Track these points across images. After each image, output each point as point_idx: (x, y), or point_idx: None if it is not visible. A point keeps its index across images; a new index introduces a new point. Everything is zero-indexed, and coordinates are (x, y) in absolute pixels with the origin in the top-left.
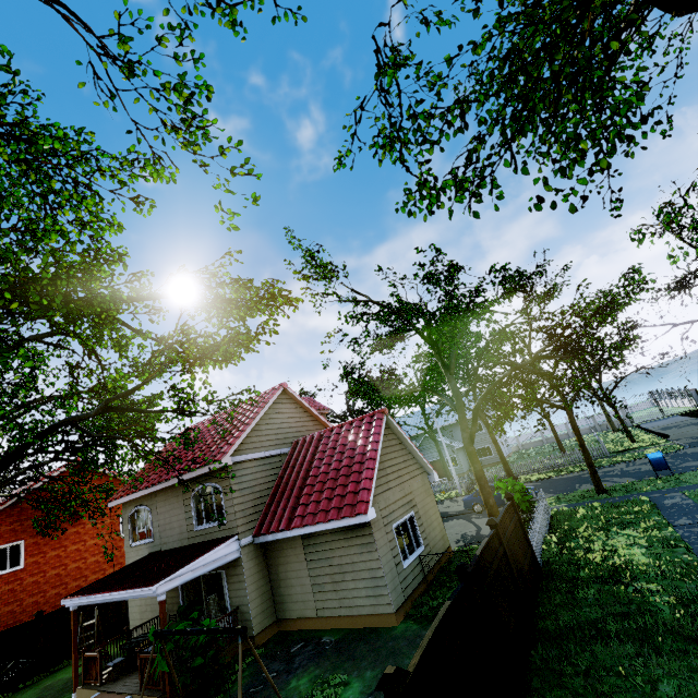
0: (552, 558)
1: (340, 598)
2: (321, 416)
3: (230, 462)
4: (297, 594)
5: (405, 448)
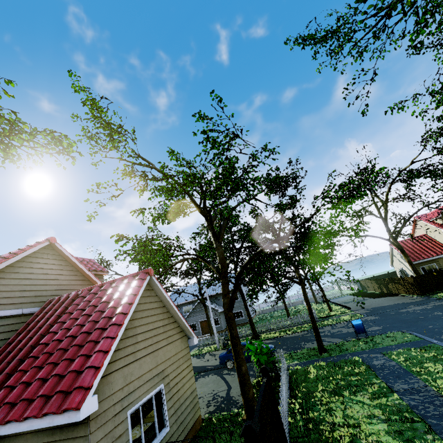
0: (301, 439)
1: None
2: (94, 276)
3: None
4: None
5: (167, 312)
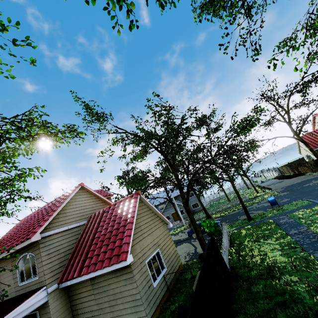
0: (235, 264)
1: (115, 316)
2: (107, 199)
3: (39, 238)
4: (88, 317)
5: (152, 212)
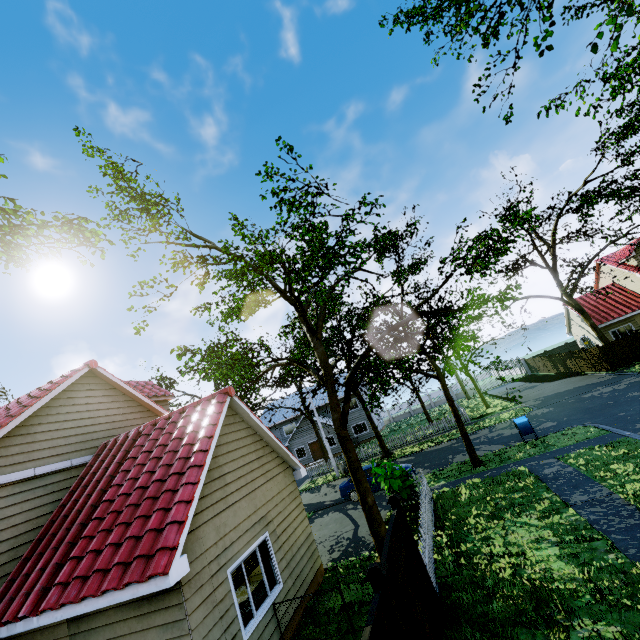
0: (450, 578)
1: None
2: (155, 404)
3: None
4: None
5: (260, 440)
